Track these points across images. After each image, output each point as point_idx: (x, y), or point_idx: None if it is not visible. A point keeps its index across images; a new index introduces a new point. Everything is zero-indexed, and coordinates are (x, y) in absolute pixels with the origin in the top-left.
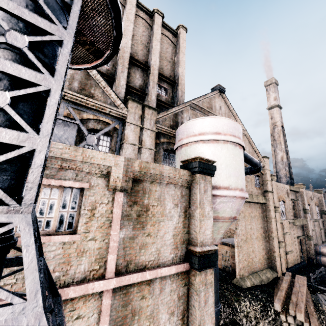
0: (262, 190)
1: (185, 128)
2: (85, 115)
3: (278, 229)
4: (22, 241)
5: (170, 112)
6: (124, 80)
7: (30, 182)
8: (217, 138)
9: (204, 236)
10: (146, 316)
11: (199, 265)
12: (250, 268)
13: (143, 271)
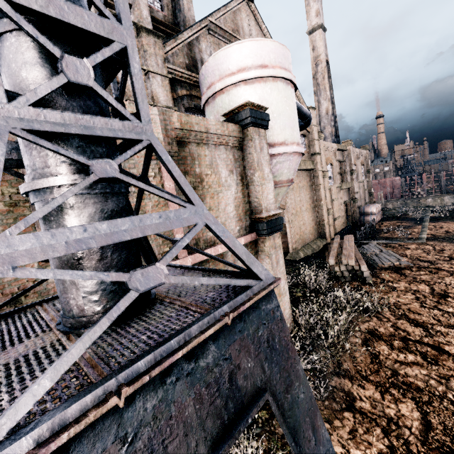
0: (309, 154)
1: (214, 65)
2: None
3: (327, 197)
4: (163, 158)
5: (181, 41)
6: None
7: (138, 93)
8: (264, 74)
9: (267, 201)
10: None
11: (267, 230)
12: (302, 241)
13: (214, 246)
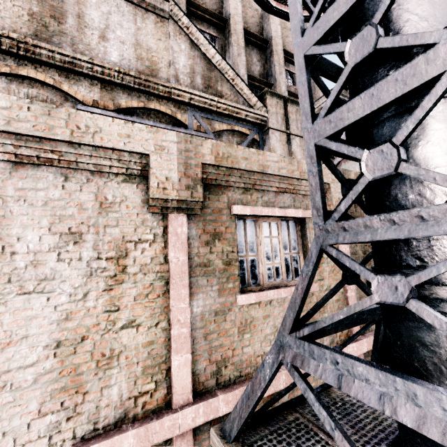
0: None
1: None
2: (217, 126)
3: None
4: None
5: (316, 107)
6: (243, 68)
7: None
8: None
9: None
10: None
11: None
12: None
13: None
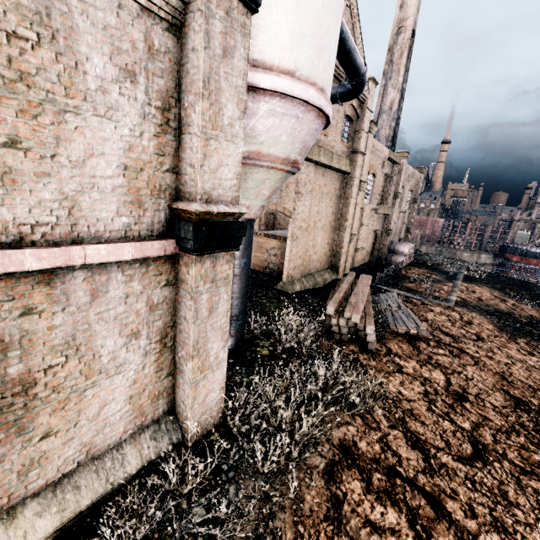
0: (350, 150)
1: None
2: None
3: (356, 217)
4: None
5: None
6: None
7: None
8: None
9: (214, 179)
10: (51, 347)
11: (197, 242)
12: (305, 268)
13: (9, 249)
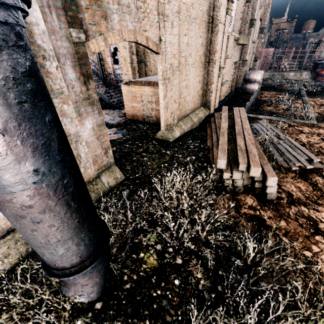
0: None
1: None
2: None
3: (223, 48)
4: None
5: None
6: None
7: None
8: None
9: None
10: None
11: None
12: (181, 112)
13: None
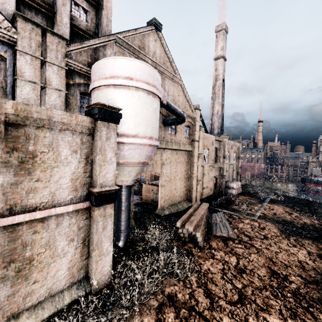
0: (190, 140)
1: (97, 68)
2: None
3: (199, 171)
4: None
5: (86, 45)
6: None
7: None
8: (128, 84)
9: (104, 178)
10: (41, 245)
11: (96, 202)
12: (171, 201)
13: (33, 211)
